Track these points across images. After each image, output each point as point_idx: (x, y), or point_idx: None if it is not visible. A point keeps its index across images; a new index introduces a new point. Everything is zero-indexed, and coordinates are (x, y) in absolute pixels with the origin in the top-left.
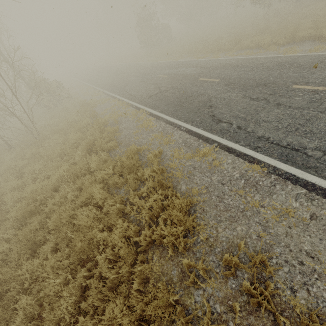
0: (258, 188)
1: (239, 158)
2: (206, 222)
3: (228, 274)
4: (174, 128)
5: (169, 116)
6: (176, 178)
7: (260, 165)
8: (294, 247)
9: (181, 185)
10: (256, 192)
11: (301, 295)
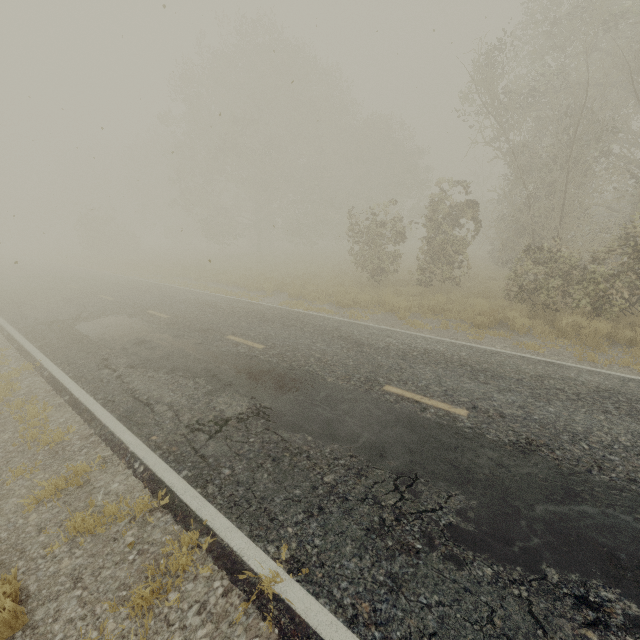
0: None
1: None
2: None
3: None
4: None
5: None
6: None
7: None
8: None
9: None
10: None
11: None
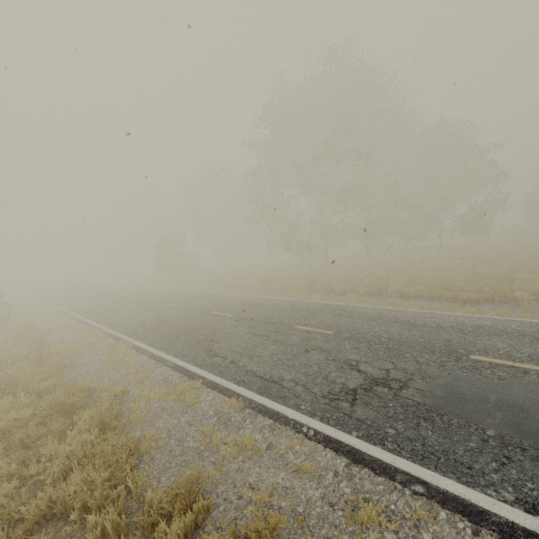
0: (228, 424)
1: (221, 394)
2: (149, 473)
3: (147, 527)
4: (159, 364)
5: (157, 350)
6: (133, 423)
7: (238, 399)
8: (240, 481)
9: (135, 431)
10: (225, 429)
11: (227, 532)
